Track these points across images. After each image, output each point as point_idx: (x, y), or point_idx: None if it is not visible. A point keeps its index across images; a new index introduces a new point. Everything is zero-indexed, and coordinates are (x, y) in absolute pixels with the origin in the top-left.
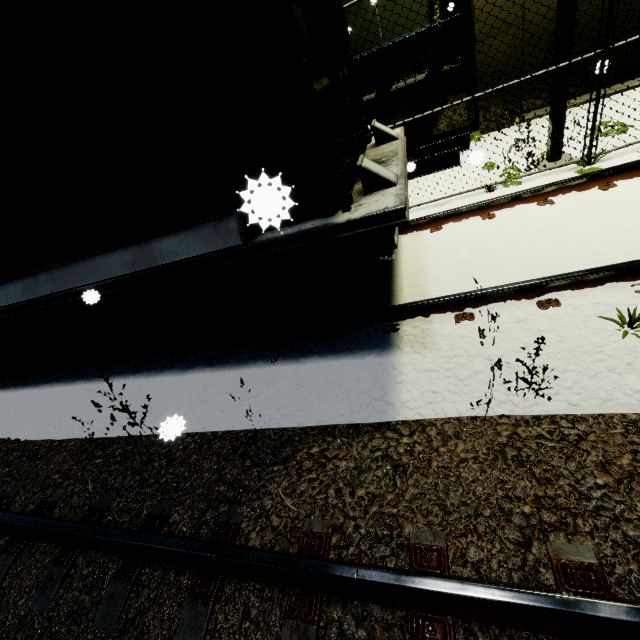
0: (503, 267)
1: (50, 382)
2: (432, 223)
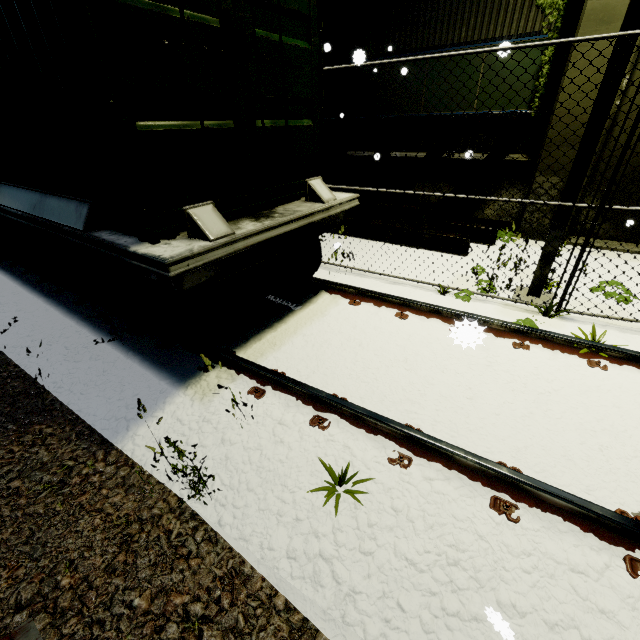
0: (344, 368)
1: (8, 271)
2: (357, 296)
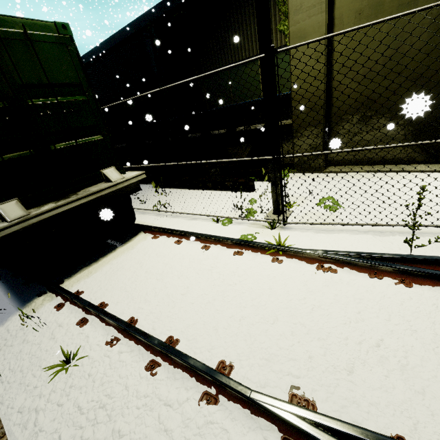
0: (121, 283)
1: None
2: (158, 232)
